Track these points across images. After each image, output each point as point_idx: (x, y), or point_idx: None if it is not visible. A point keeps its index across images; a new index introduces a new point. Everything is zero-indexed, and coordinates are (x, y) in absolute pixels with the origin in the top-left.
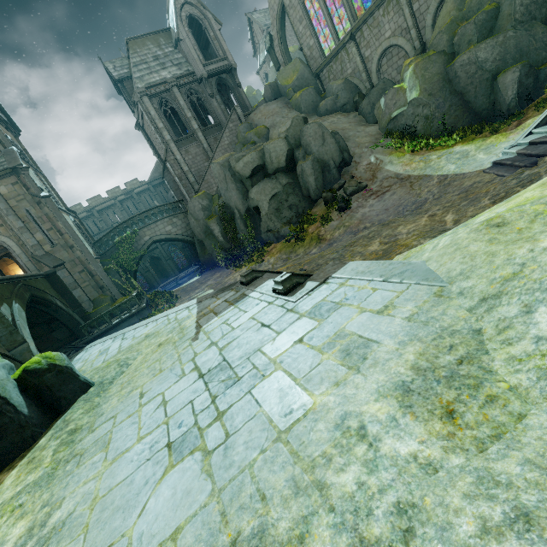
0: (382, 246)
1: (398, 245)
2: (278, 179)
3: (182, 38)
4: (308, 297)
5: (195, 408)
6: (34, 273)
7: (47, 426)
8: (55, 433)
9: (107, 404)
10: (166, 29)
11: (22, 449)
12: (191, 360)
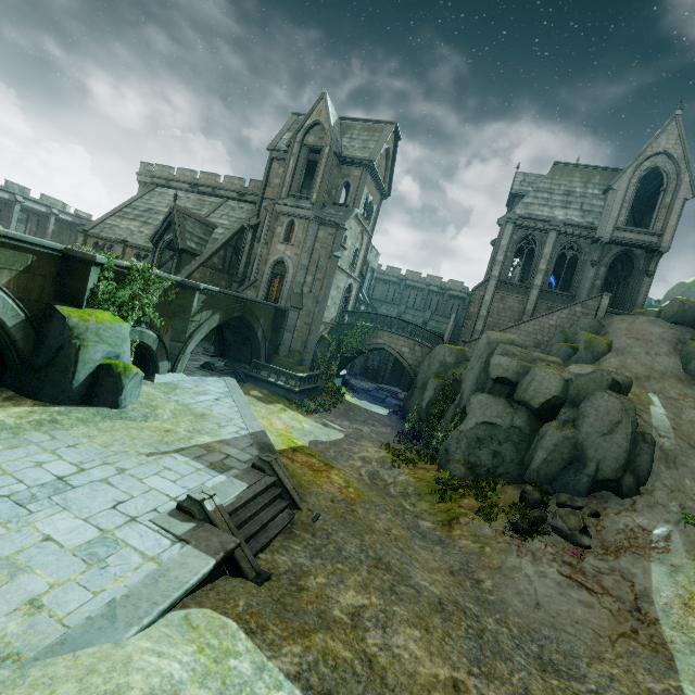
0: (345, 609)
1: (309, 628)
2: (516, 412)
3: (615, 188)
4: (152, 530)
5: (5, 487)
6: (267, 302)
7: (74, 403)
8: (58, 412)
9: (82, 428)
10: (616, 169)
11: (52, 401)
12: (104, 463)
